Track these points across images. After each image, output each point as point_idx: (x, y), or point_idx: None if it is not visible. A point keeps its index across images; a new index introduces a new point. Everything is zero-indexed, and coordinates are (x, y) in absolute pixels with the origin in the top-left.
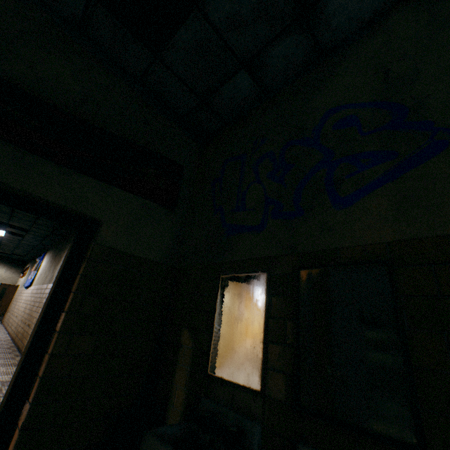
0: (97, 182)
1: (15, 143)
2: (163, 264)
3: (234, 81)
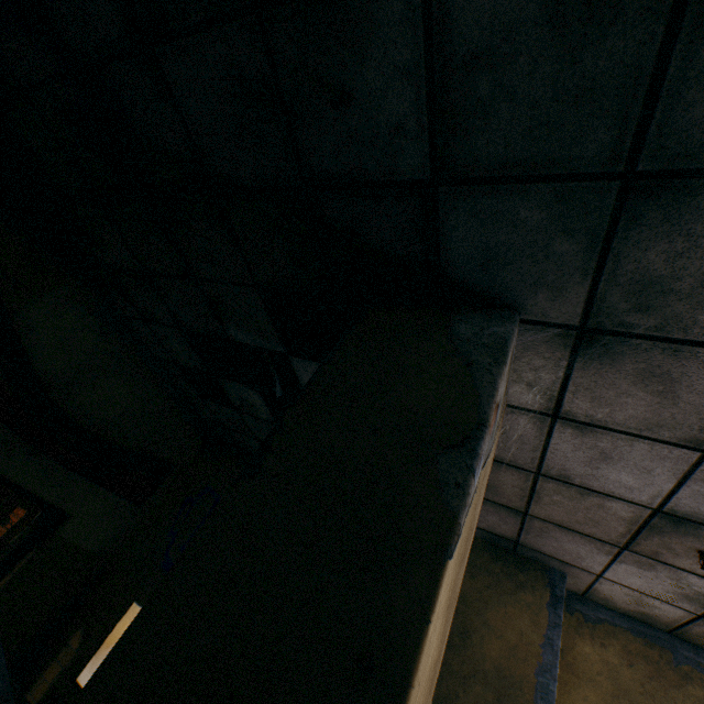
0: (90, 482)
1: (51, 455)
2: (100, 555)
3: (249, 438)
